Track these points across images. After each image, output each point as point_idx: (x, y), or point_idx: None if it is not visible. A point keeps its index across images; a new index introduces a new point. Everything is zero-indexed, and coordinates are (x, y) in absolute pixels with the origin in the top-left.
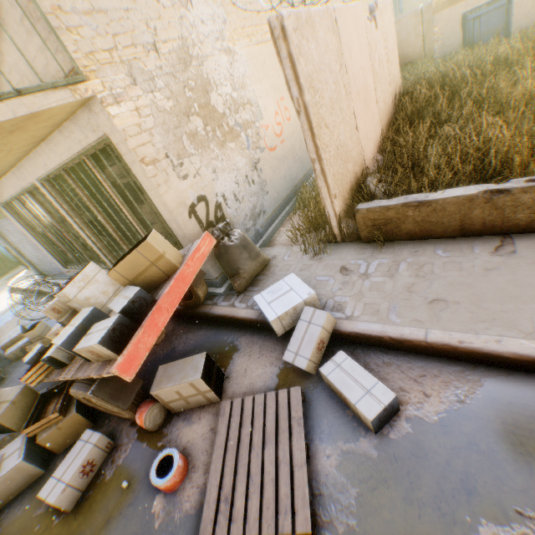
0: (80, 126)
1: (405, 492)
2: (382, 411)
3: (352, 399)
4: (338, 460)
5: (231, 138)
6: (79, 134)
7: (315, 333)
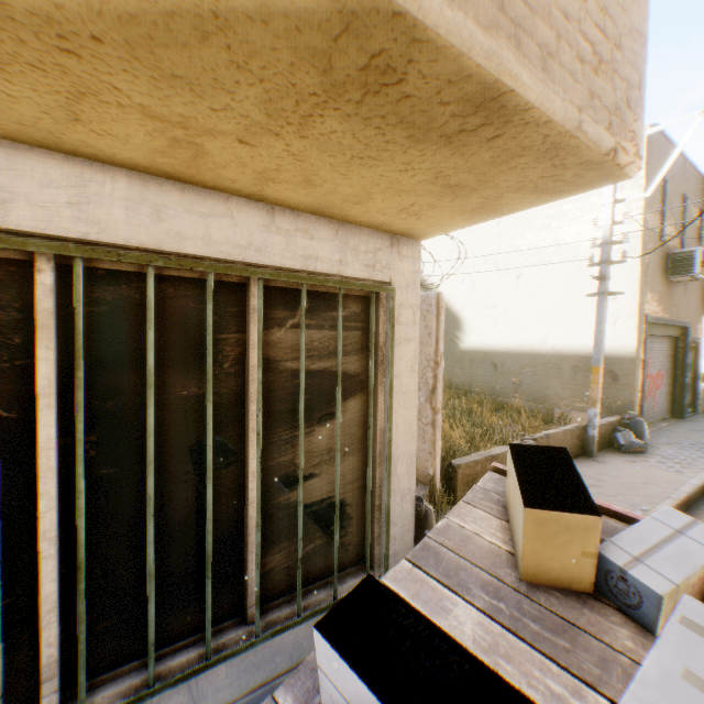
0: (344, 242)
1: None
2: None
3: None
4: None
5: None
6: (326, 247)
7: None
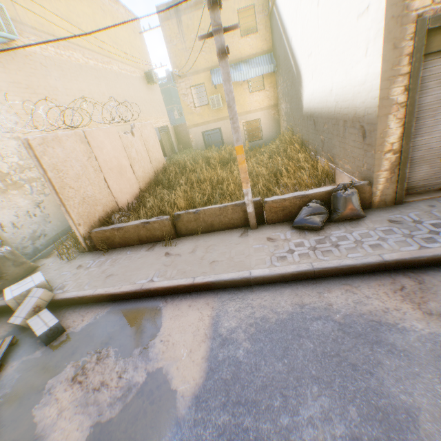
0: None
1: (45, 365)
2: (49, 330)
3: (36, 329)
4: (19, 365)
5: (16, 187)
6: None
7: (34, 302)
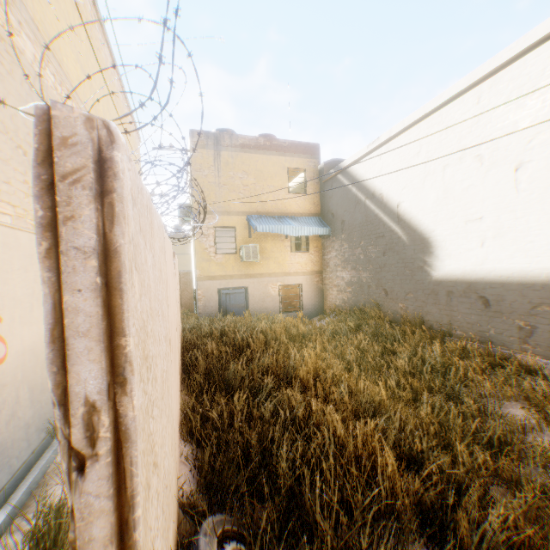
0: None
1: None
2: None
3: None
4: None
5: None
6: None
7: None
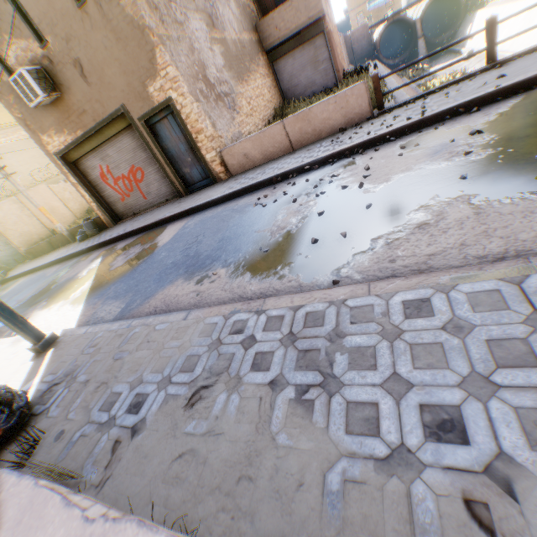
0: None
1: None
2: None
3: None
4: None
5: None
6: None
7: None
